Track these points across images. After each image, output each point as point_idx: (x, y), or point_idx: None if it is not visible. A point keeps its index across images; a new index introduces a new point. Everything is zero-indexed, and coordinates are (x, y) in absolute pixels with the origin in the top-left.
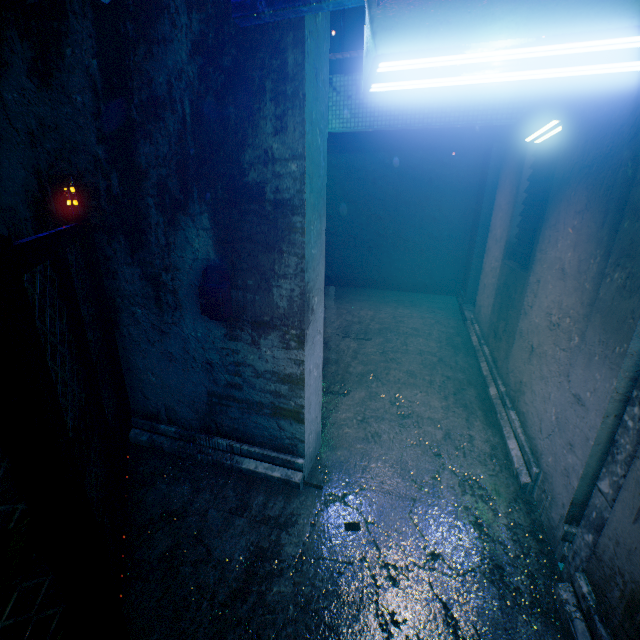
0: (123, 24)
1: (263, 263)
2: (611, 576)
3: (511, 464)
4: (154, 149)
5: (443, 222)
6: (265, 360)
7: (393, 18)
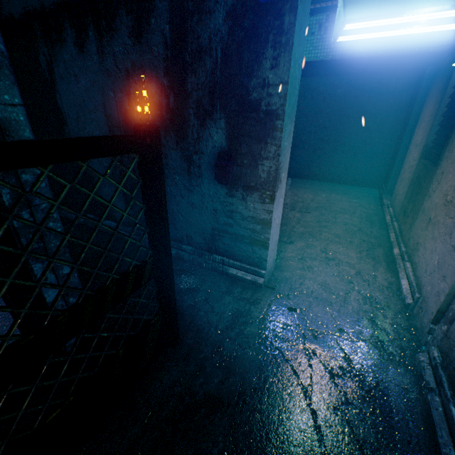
0: (186, 2)
1: (254, 150)
2: (453, 345)
3: (401, 293)
4: (196, 79)
5: (375, 131)
6: (249, 210)
7: None
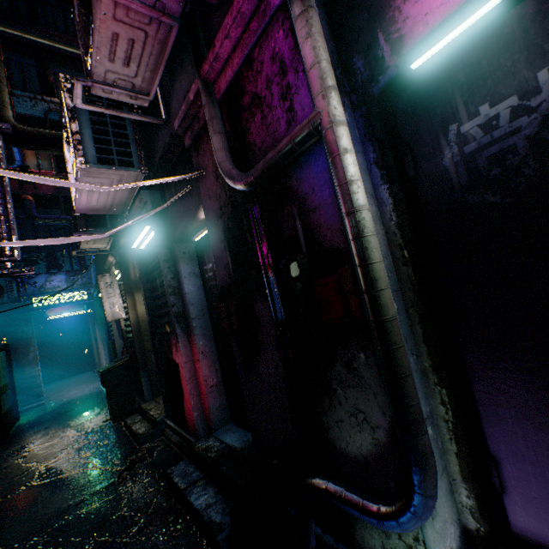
0: None
1: (25, 351)
2: None
3: None
4: None
5: (75, 340)
6: (27, 374)
7: (51, 311)
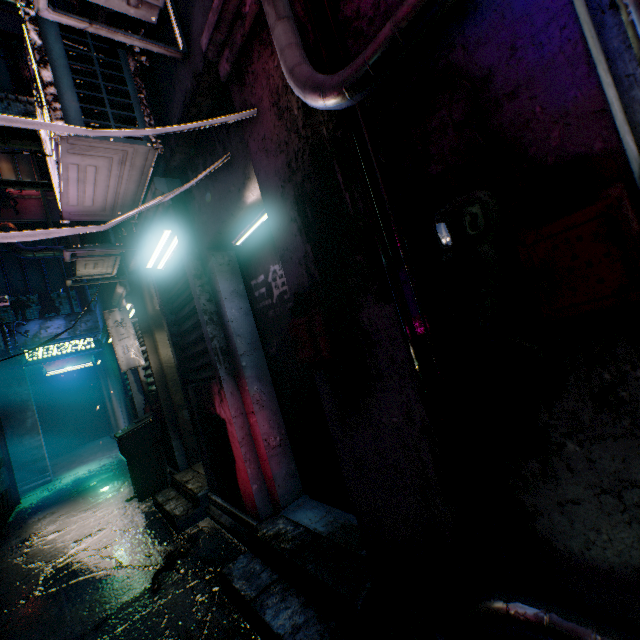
0: None
1: (20, 417)
2: None
3: None
4: None
5: (84, 400)
6: (26, 445)
7: (49, 366)
